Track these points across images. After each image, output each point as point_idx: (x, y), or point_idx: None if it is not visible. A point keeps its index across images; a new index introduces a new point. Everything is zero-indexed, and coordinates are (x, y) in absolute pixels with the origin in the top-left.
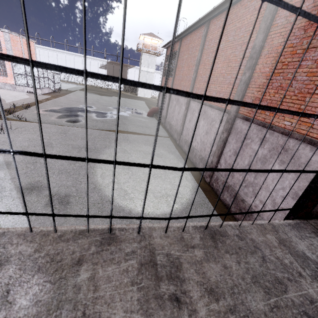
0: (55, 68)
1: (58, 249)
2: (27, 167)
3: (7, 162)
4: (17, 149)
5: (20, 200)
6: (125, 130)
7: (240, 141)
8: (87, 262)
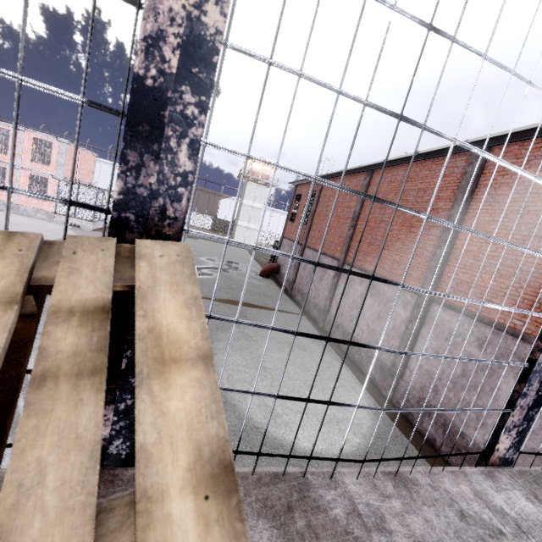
0: None
1: None
2: None
3: None
4: None
5: None
6: (236, 300)
7: (443, 338)
8: None
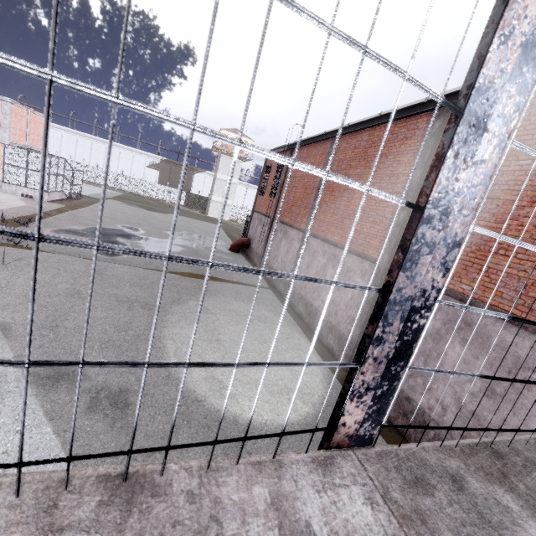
0: (532, 323)
1: (477, 463)
2: (41, 335)
3: (2, 324)
4: (18, 300)
5: (39, 401)
6: (200, 274)
7: None
8: (508, 474)
